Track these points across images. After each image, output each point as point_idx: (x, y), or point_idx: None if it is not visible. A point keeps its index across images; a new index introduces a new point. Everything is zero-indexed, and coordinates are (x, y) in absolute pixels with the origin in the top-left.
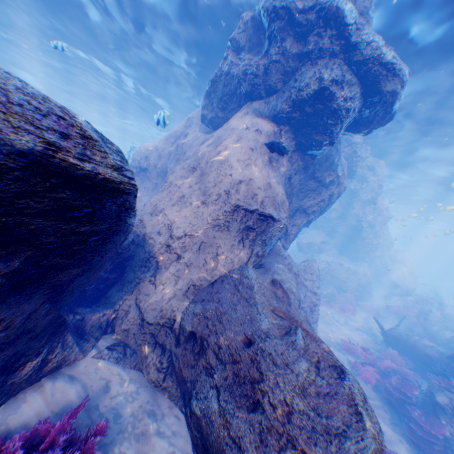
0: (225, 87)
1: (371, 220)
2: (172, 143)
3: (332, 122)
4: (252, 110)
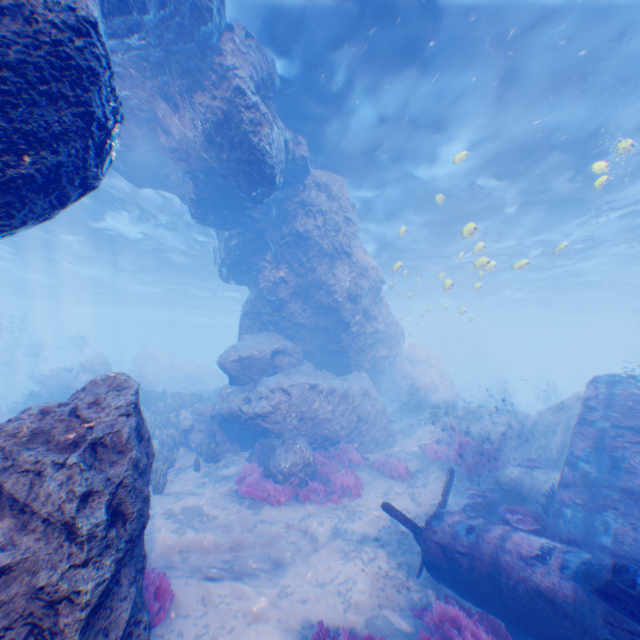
0: None
1: (350, 285)
2: None
3: None
4: None
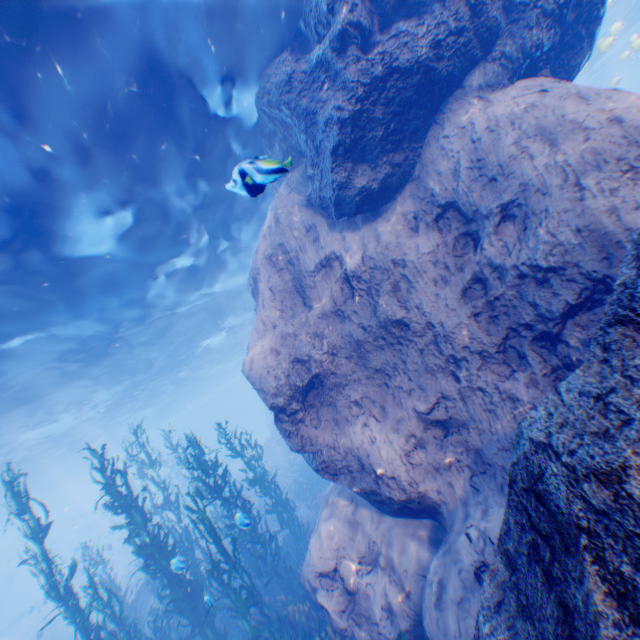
0: (390, 103)
1: None
2: (299, 304)
3: (596, 16)
4: (475, 91)
